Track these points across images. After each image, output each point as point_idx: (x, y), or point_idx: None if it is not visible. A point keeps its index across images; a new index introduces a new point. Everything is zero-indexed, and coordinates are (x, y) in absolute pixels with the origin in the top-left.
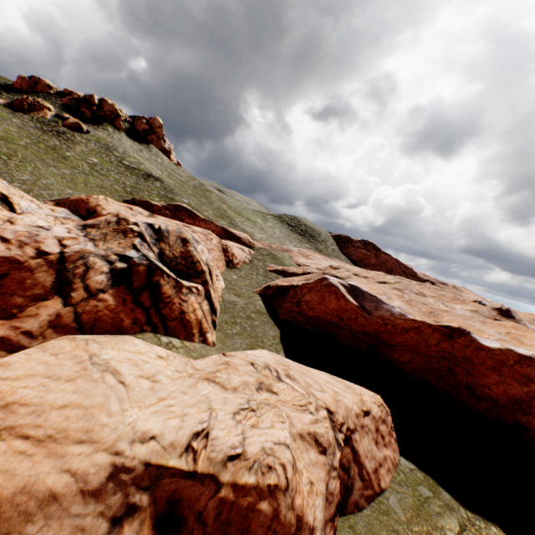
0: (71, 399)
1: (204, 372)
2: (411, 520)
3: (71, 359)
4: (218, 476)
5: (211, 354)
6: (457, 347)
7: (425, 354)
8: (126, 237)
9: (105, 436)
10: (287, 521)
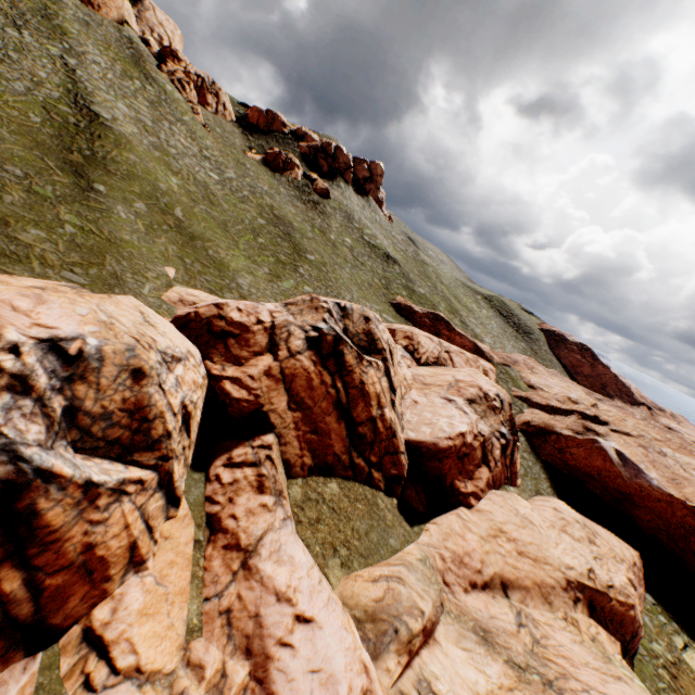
0: (530, 540)
1: (558, 525)
2: (657, 632)
3: (510, 511)
4: (607, 593)
5: (524, 496)
6: None
7: (666, 519)
8: (495, 414)
9: (553, 562)
10: (636, 619)
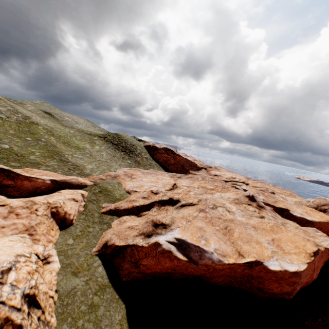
0: None
1: None
2: None
3: None
4: None
5: None
6: (255, 271)
7: (233, 275)
8: None
9: None
10: None
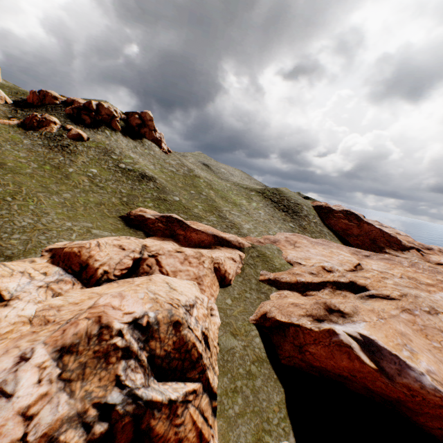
0: None
1: None
2: None
3: None
4: None
5: None
6: None
7: None
8: (108, 365)
9: None
10: None
